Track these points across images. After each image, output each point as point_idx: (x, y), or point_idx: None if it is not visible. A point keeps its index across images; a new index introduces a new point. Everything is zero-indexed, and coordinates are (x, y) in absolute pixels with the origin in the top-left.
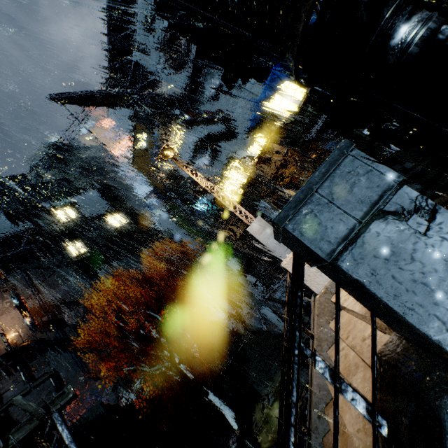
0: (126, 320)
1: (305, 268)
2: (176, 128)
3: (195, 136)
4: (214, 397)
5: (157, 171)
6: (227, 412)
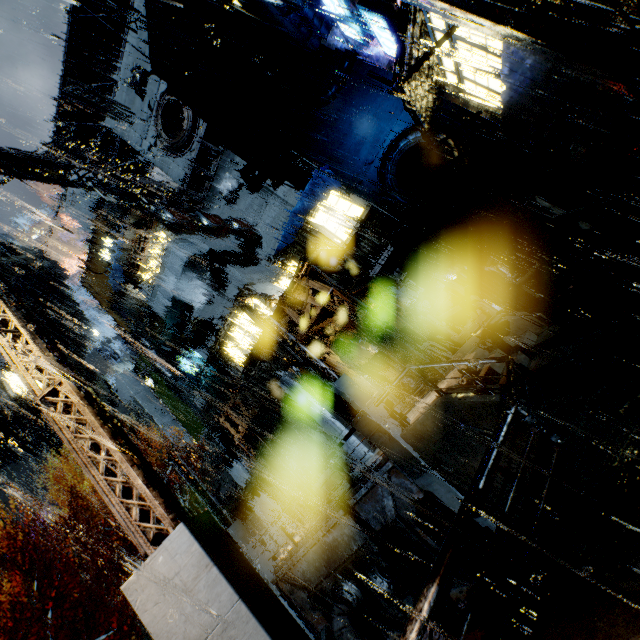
0: None
1: None
2: (159, 235)
3: (186, 251)
4: None
5: (120, 301)
6: None
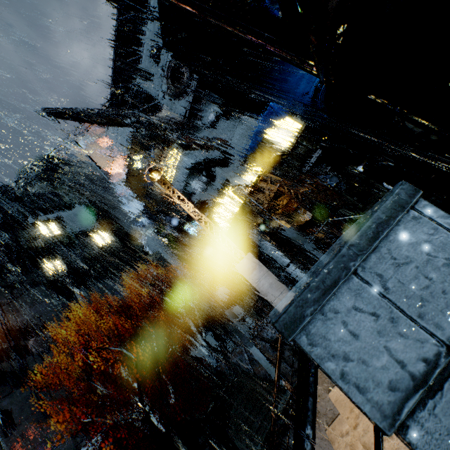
0: (99, 350)
1: None
2: (172, 151)
3: (191, 160)
4: None
5: (150, 192)
6: None
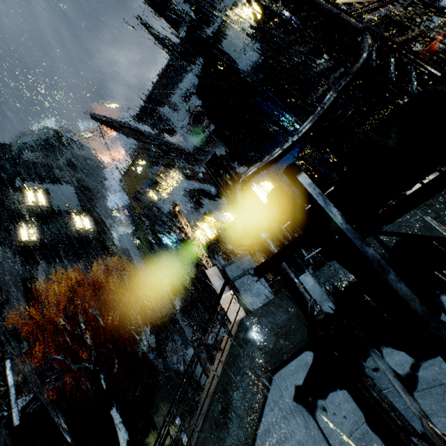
0: (41, 324)
1: (230, 305)
2: (175, 173)
3: (188, 186)
4: (116, 414)
5: (142, 197)
6: (121, 432)
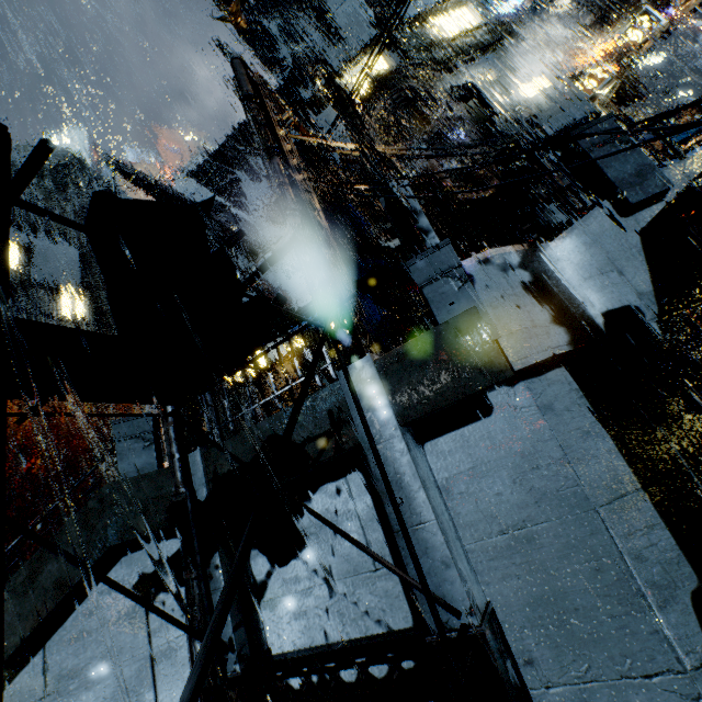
0: None
1: None
2: None
3: None
4: None
5: None
6: None
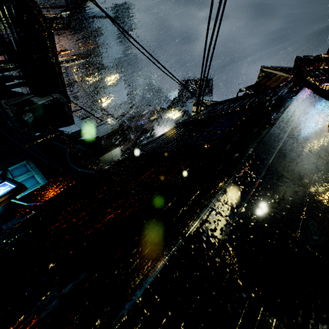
0: None
1: None
2: None
3: None
4: None
5: None
6: None
